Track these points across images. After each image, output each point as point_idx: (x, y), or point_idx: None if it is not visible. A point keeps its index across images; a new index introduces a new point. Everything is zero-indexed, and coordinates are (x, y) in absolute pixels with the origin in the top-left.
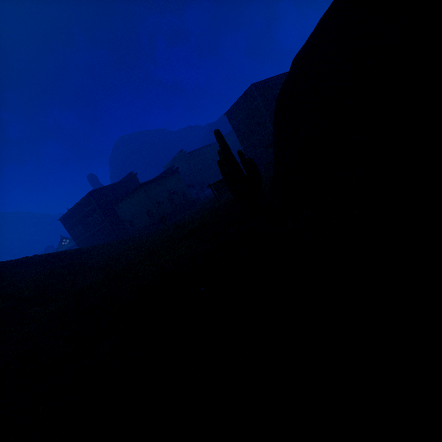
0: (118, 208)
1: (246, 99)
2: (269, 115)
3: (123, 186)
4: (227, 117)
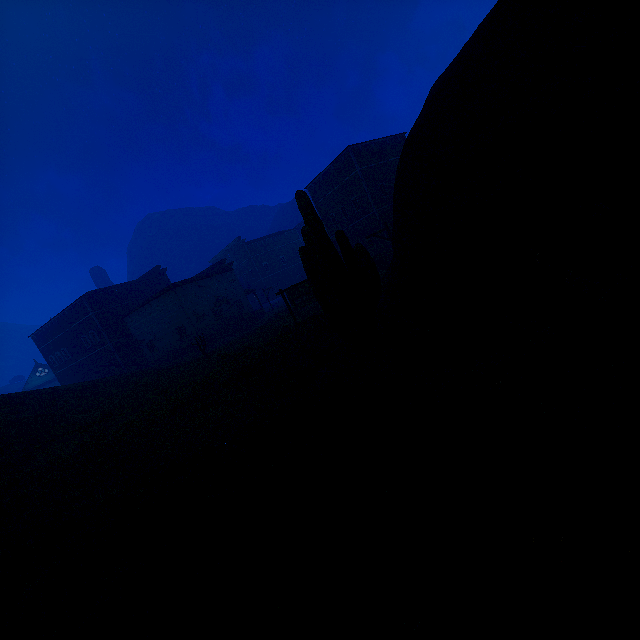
0: (131, 322)
1: (340, 167)
2: (373, 192)
3: (142, 286)
4: (310, 192)
